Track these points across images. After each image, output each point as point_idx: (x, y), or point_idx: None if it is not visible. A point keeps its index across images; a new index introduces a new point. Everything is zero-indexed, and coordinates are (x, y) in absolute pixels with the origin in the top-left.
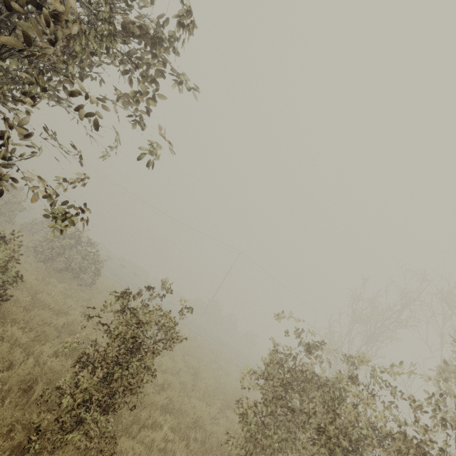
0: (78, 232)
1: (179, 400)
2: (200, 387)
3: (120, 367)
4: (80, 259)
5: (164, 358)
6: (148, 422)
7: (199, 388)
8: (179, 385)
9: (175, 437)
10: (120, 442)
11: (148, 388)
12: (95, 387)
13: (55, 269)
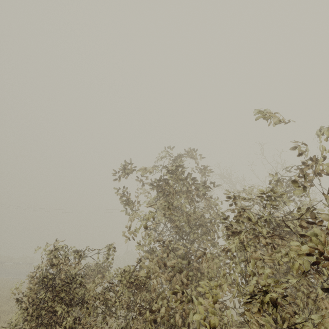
0: None
1: None
2: None
3: None
4: None
5: None
6: None
7: None
8: None
9: None
10: None
11: None
12: None
13: None
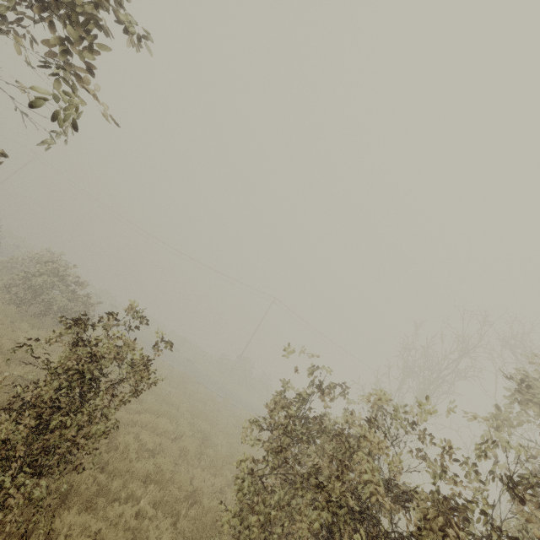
0: (64, 269)
1: (170, 468)
2: (209, 455)
3: (63, 414)
4: (64, 302)
5: (161, 418)
6: (122, 494)
7: (207, 457)
8: (177, 451)
9: (158, 514)
10: (64, 517)
11: (130, 453)
12: (26, 442)
13: (31, 314)
